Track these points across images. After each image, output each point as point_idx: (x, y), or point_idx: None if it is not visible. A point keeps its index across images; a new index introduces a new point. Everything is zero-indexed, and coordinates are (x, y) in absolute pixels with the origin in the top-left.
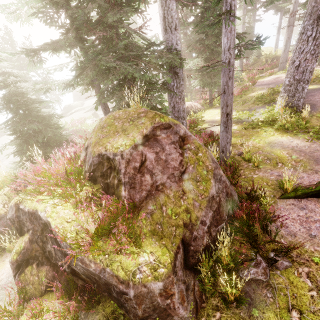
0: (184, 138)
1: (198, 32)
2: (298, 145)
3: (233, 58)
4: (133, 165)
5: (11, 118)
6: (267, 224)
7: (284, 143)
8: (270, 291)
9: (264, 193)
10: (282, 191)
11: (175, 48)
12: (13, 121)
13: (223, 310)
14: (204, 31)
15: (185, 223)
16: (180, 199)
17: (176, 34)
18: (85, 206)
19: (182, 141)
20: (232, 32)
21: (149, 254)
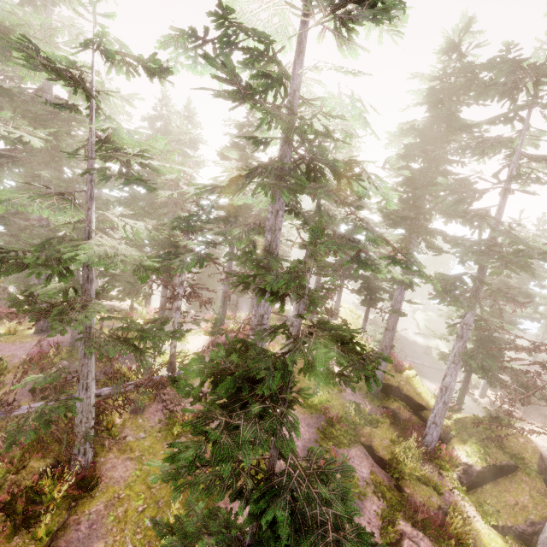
0: None
1: None
2: None
3: None
4: None
5: None
6: None
7: None
8: None
9: None
10: None
11: None
12: None
13: None
14: None
15: None
16: None
17: None
18: None
19: None
20: None
21: None
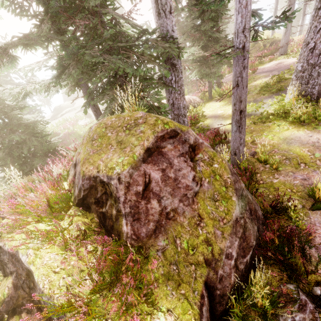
0: (195, 146)
1: (192, 17)
2: (319, 140)
3: (249, 42)
4: (134, 190)
5: None
6: (302, 245)
7: (302, 139)
8: None
9: (295, 206)
10: (312, 200)
11: (171, 35)
12: None
13: None
14: (199, 16)
15: (207, 259)
16: (197, 228)
17: (172, 18)
18: (75, 254)
19: (192, 151)
20: (248, 8)
21: (165, 313)
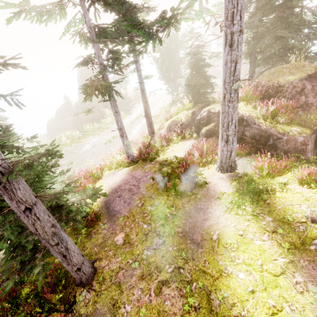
0: None
1: None
2: None
3: None
4: (296, 90)
5: (190, 75)
6: None
7: None
8: None
9: None
10: None
11: None
12: (187, 78)
13: None
14: None
15: None
16: None
17: None
18: (266, 102)
19: None
20: None
21: (297, 128)
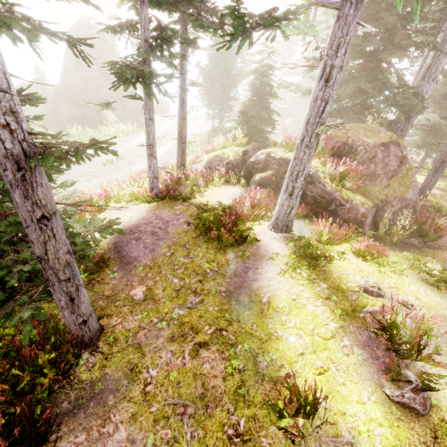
0: (404, 158)
1: None
2: None
3: None
4: (368, 155)
5: (250, 100)
6: None
7: None
8: (419, 250)
9: (442, 220)
10: None
11: (423, 95)
12: (244, 103)
13: (386, 244)
14: None
15: (382, 200)
16: (385, 188)
17: (431, 84)
18: (337, 161)
19: (402, 159)
20: None
21: (361, 197)
